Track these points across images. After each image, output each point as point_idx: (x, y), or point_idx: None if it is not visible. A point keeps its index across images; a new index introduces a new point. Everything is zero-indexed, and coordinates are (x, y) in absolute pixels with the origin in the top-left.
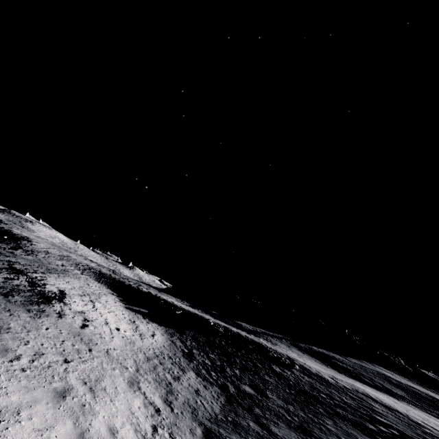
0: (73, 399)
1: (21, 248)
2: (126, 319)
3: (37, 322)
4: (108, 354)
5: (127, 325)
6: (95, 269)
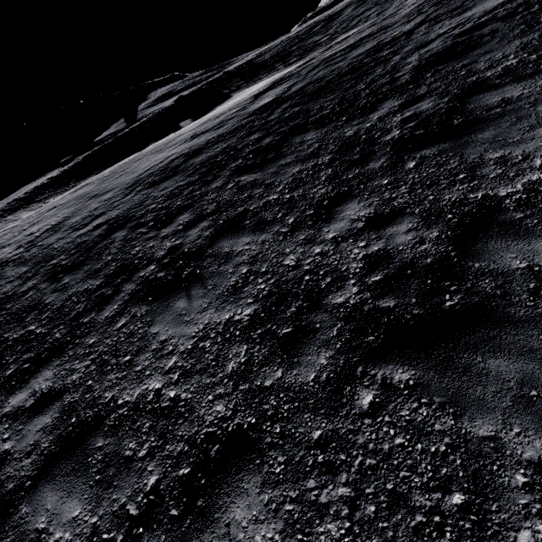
0: None
1: None
2: None
3: None
4: None
5: None
6: None
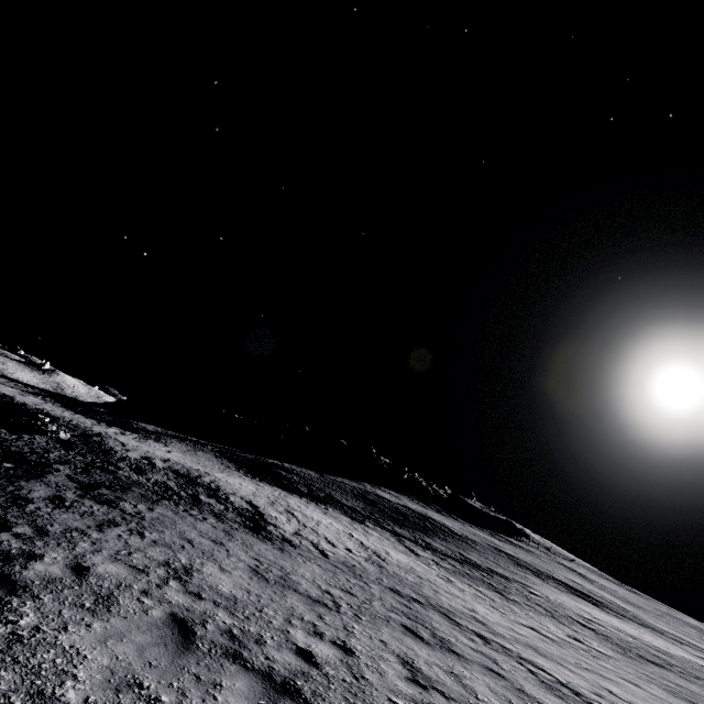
0: None
1: None
2: None
3: None
4: None
5: None
6: None
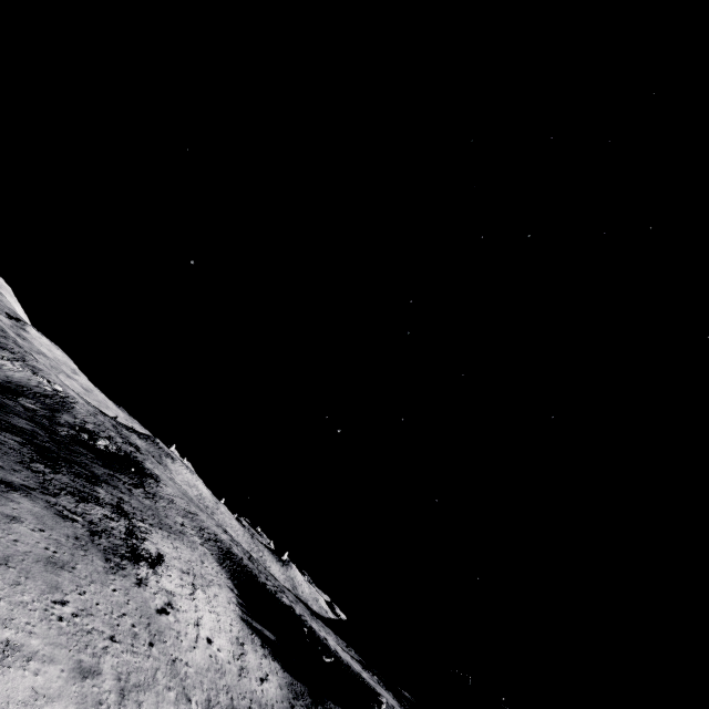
0: (93, 687)
1: (143, 487)
2: (231, 635)
3: (108, 576)
4: (173, 665)
5: (229, 643)
6: (222, 543)
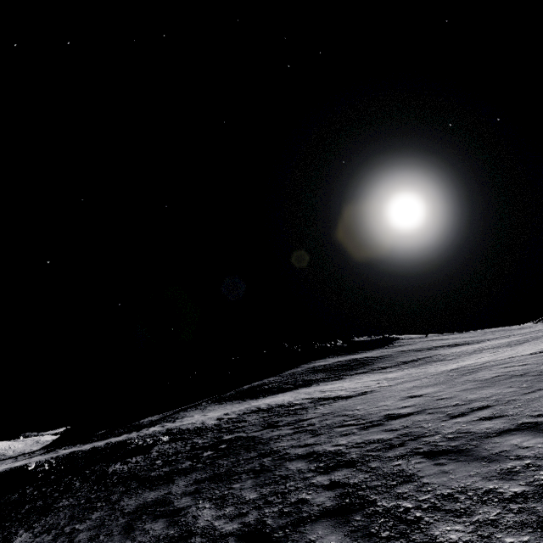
0: None
1: None
2: None
3: None
4: None
5: None
6: None
